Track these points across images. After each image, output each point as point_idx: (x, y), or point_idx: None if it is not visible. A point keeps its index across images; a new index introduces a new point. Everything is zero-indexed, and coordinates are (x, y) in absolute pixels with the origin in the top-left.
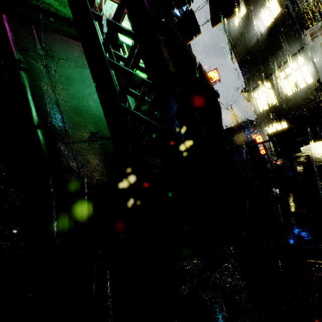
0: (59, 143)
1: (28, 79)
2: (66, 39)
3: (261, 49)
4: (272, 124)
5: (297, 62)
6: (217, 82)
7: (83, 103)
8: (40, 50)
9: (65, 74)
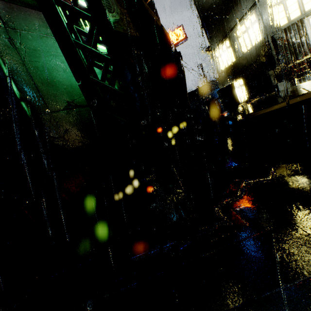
0: (41, 113)
1: (0, 56)
2: (22, 7)
3: (220, 5)
4: (231, 82)
5: (250, 19)
6: (184, 41)
7: (54, 75)
8: (0, 22)
9: (30, 46)
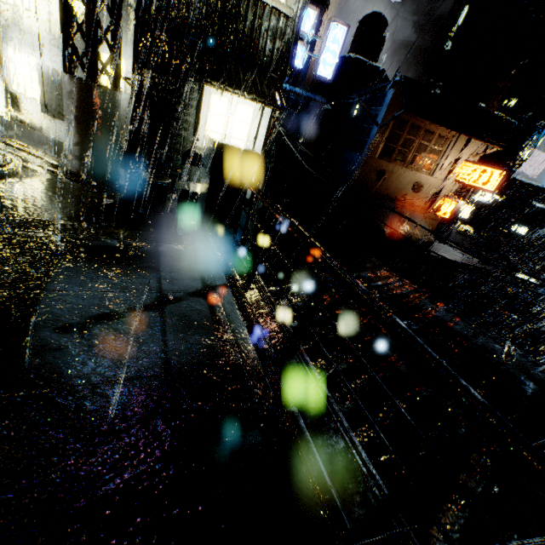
0: None
1: None
2: None
3: None
4: None
5: None
6: None
7: None
8: None
9: None
